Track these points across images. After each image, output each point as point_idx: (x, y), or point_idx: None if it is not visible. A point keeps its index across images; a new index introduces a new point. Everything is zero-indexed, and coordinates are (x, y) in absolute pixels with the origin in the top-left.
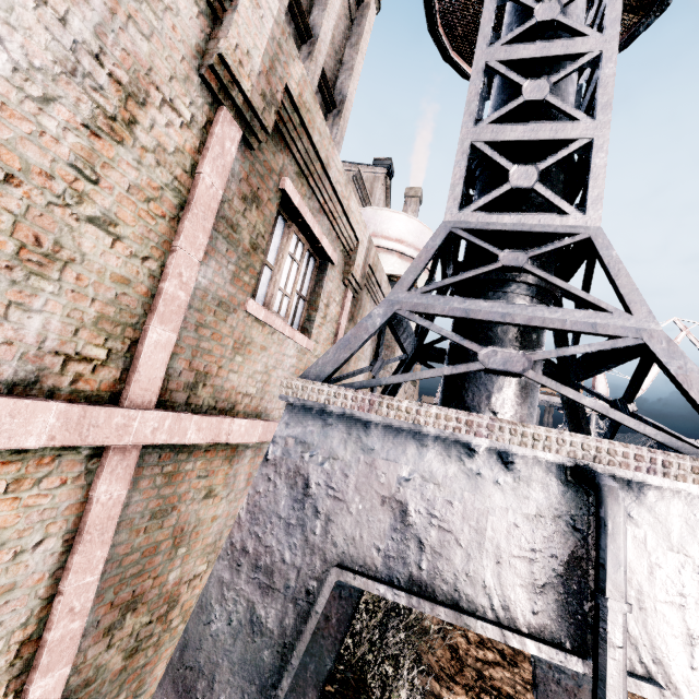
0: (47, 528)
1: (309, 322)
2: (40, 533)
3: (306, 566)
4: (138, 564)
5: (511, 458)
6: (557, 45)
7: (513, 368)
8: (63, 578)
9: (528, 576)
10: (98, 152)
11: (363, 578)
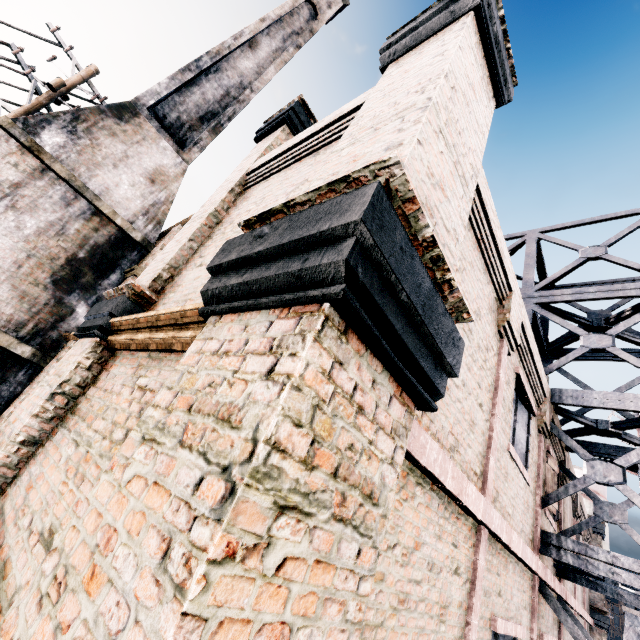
0: None
1: None
2: None
3: None
4: None
5: None
6: None
7: None
8: None
9: None
10: None
11: None
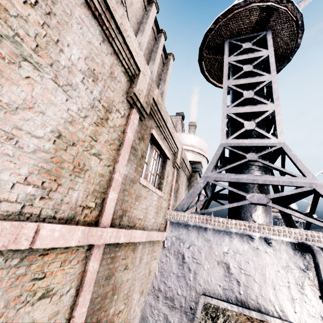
0: (71, 283)
1: (161, 185)
2: (69, 286)
3: (188, 295)
4: (99, 303)
5: (270, 240)
6: (254, 79)
7: (262, 202)
8: (74, 309)
9: (288, 294)
10: (97, 130)
11: (215, 299)
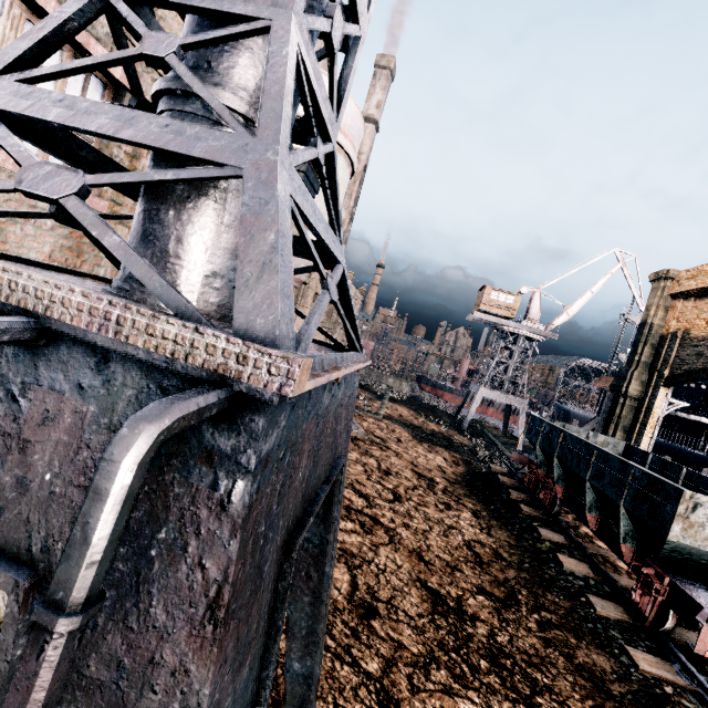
0: None
1: None
2: None
3: None
4: None
5: None
6: None
7: (52, 191)
8: None
9: None
10: None
11: None
